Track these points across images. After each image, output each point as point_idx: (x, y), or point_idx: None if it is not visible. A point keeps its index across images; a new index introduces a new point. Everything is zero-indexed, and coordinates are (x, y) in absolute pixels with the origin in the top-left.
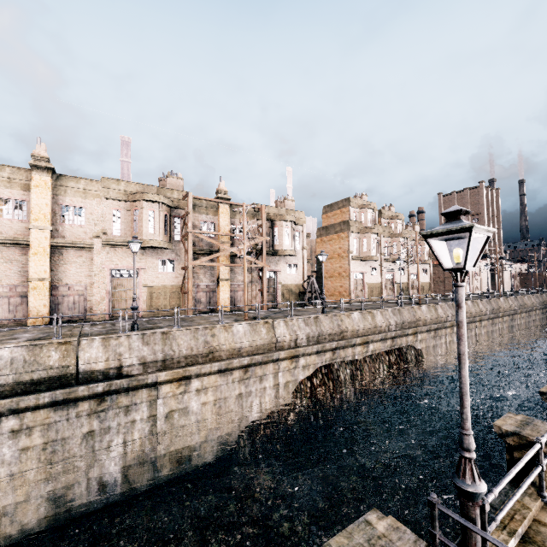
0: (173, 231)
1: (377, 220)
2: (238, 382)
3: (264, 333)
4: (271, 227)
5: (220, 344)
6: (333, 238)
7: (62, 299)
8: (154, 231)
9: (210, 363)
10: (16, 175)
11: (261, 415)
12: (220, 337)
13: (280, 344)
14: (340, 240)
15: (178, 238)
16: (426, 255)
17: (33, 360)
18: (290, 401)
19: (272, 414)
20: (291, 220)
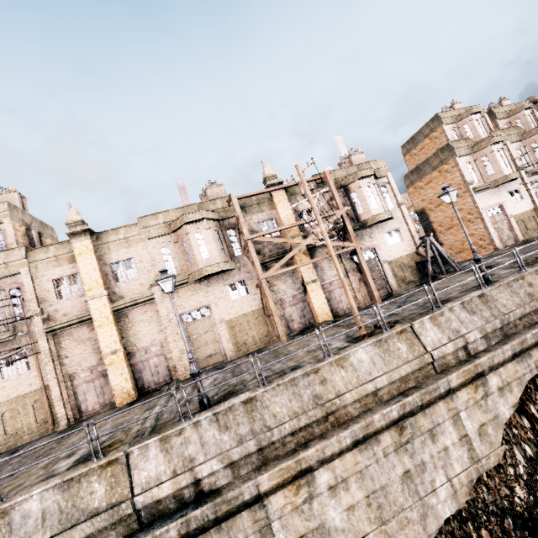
0: (230, 246)
1: (491, 126)
2: (393, 452)
3: (405, 351)
4: (345, 195)
5: (340, 392)
6: (433, 178)
7: (143, 366)
8: (208, 254)
9: (335, 435)
10: (60, 251)
11: (459, 501)
12: (334, 380)
13: (440, 360)
14: (445, 175)
15: (239, 252)
16: None
17: (71, 505)
18: (501, 460)
19: (478, 494)
20: (370, 175)
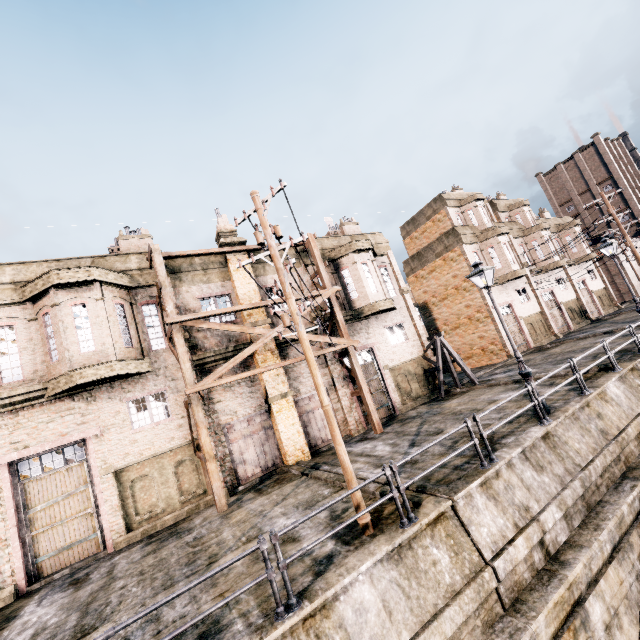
0: (145, 333)
1: (494, 217)
2: None
3: (447, 567)
4: (335, 272)
5: None
6: (437, 266)
7: None
8: (93, 345)
9: None
10: None
11: None
12: None
13: (507, 577)
14: (450, 264)
15: (160, 344)
16: (584, 247)
17: None
18: None
19: None
20: (367, 248)
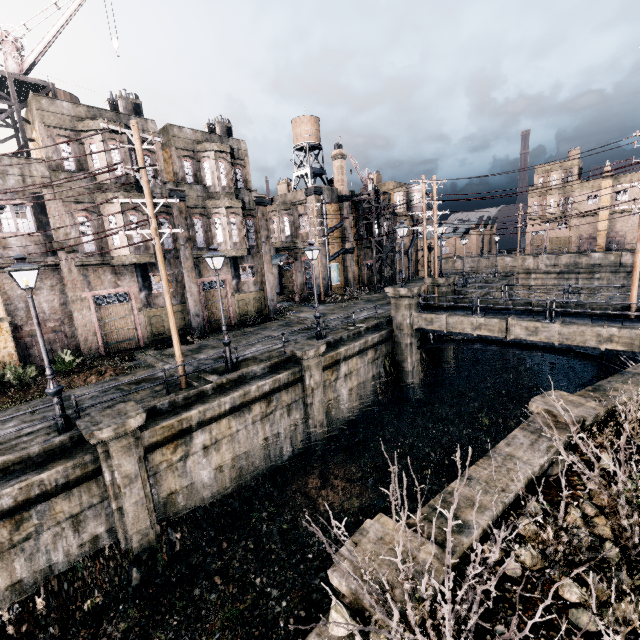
0: None
1: None
2: None
3: None
4: None
5: None
6: None
7: (612, 239)
8: None
9: None
10: (595, 183)
11: None
12: None
13: None
14: None
15: None
16: None
17: (605, 258)
18: None
19: None
20: None
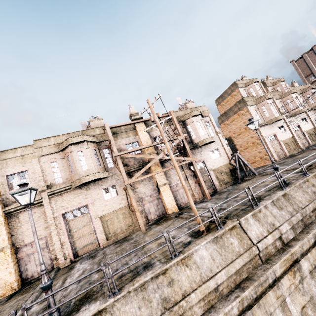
0: (105, 161)
1: (264, 90)
2: None
3: (237, 245)
4: (184, 127)
5: (186, 292)
6: (235, 118)
7: (28, 258)
8: (87, 167)
9: None
10: None
11: None
12: (180, 280)
13: (263, 250)
14: (242, 117)
15: (111, 165)
16: None
17: None
18: None
19: None
20: (198, 114)
